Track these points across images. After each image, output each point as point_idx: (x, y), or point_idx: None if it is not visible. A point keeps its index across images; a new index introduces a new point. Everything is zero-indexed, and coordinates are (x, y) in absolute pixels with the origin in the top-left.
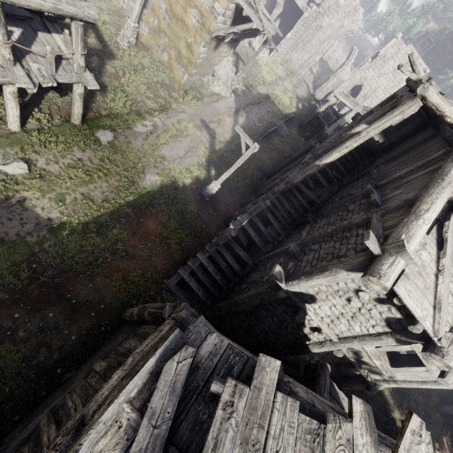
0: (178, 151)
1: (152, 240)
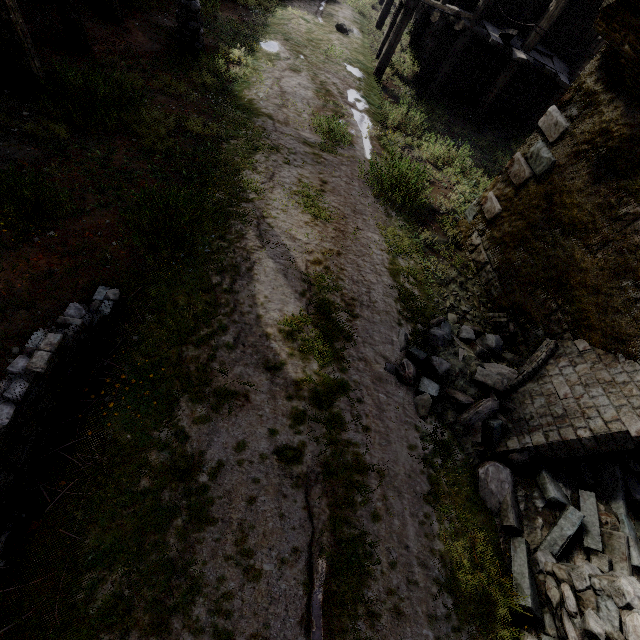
0: (293, 87)
1: (215, 5)
